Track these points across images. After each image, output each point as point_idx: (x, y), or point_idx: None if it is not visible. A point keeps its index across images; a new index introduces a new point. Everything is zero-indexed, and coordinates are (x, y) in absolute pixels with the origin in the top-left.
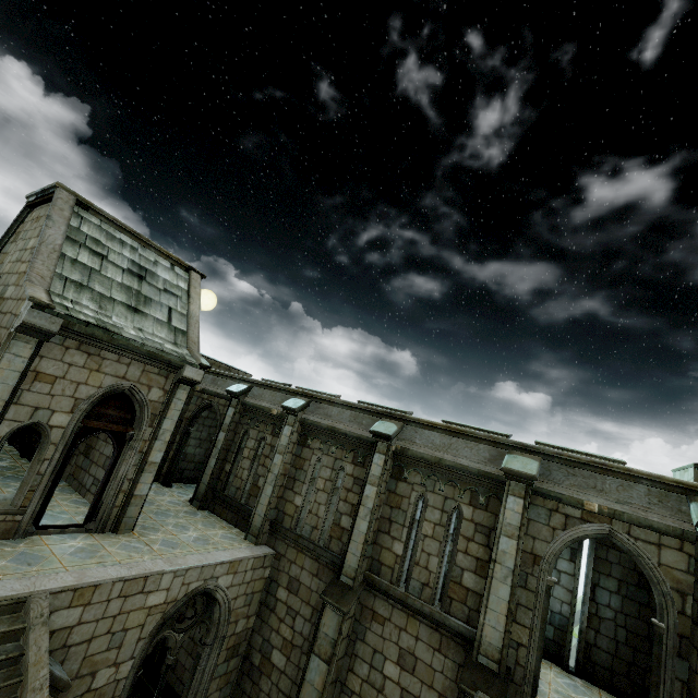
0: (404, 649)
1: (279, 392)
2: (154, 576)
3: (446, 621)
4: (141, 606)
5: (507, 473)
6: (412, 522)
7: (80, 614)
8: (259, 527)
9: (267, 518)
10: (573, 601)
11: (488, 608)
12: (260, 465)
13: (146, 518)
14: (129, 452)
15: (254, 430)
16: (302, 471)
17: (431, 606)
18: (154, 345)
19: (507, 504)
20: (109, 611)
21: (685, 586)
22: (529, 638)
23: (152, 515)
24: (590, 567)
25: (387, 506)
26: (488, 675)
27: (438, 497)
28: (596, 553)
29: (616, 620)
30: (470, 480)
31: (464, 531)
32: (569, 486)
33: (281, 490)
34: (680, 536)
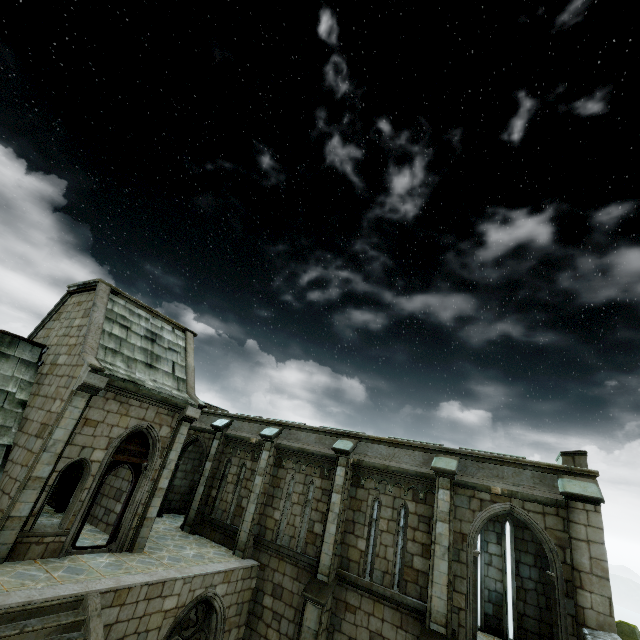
0: (373, 632)
1: (256, 423)
2: (169, 582)
3: (404, 600)
4: (159, 609)
5: (436, 471)
6: (371, 521)
7: (117, 613)
8: (245, 542)
9: (252, 533)
10: (503, 578)
11: (433, 582)
12: (242, 487)
13: (150, 541)
14: (144, 480)
15: (236, 457)
16: (279, 489)
17: (391, 590)
18: (166, 392)
19: (439, 495)
20: (137, 612)
21: (564, 541)
22: (465, 602)
23: (153, 539)
24: (512, 547)
25: (350, 510)
26: (438, 638)
27: (389, 498)
28: (515, 534)
29: (537, 589)
30: (411, 480)
31: (410, 523)
32: (481, 477)
33: (262, 507)
34: (555, 504)
